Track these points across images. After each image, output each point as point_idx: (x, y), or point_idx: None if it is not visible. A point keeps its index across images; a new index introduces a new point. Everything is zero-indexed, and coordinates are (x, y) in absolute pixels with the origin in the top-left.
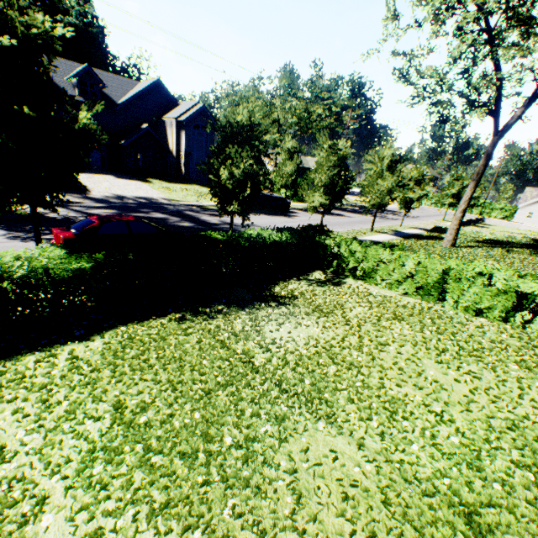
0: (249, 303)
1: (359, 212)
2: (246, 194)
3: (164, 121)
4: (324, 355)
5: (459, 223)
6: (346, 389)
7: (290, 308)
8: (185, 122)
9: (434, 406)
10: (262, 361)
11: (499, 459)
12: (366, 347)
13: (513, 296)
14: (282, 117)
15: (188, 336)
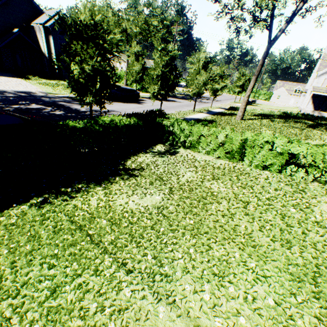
0: (106, 178)
1: (185, 98)
2: (97, 87)
3: (33, 27)
4: (164, 222)
5: (246, 104)
6: (182, 257)
7: (138, 179)
8: (51, 28)
9: (249, 261)
10: (112, 239)
11: (306, 314)
12: (195, 208)
13: (286, 156)
14: (128, 27)
15: (46, 221)
